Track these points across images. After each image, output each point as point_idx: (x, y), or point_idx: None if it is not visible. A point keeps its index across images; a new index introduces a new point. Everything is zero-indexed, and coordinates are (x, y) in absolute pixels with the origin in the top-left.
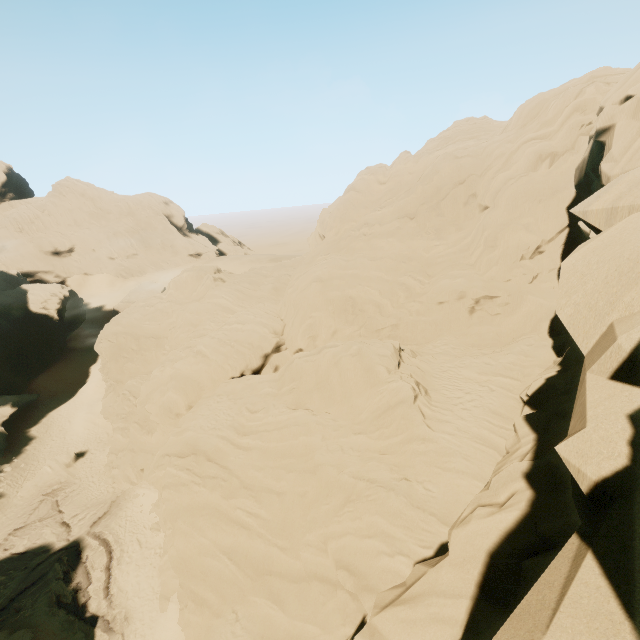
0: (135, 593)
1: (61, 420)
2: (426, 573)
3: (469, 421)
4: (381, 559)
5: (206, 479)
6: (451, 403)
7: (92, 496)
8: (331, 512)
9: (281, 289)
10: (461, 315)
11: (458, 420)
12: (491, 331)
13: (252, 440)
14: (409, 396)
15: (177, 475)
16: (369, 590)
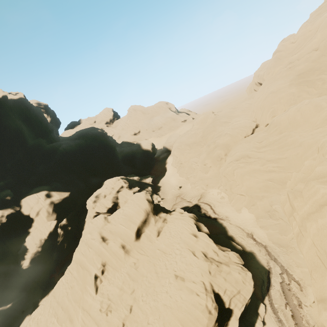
0: (225, 212)
1: (165, 181)
2: None
3: None
4: None
5: (251, 163)
6: None
7: (192, 195)
8: (314, 151)
9: (245, 110)
10: None
11: None
12: None
13: (265, 148)
14: None
15: (238, 165)
16: None
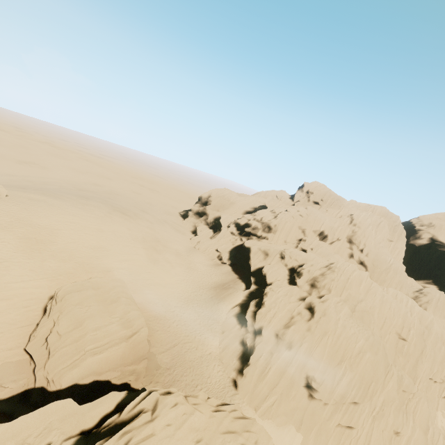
0: None
1: None
2: None
3: None
4: None
5: None
6: None
7: None
8: None
9: None
10: None
11: None
12: None
13: None
14: None
15: None
16: None
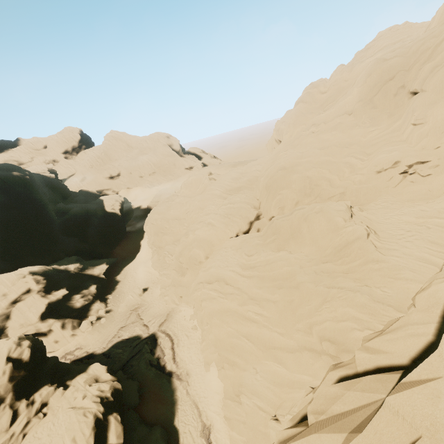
0: (190, 362)
1: (131, 271)
2: (399, 319)
3: (412, 248)
4: (354, 333)
5: (227, 295)
6: (395, 238)
7: (156, 311)
8: (313, 309)
9: (253, 180)
10: (396, 179)
11: (403, 248)
12: (423, 188)
13: (252, 272)
14: (363, 234)
15: (209, 293)
16: (347, 351)
